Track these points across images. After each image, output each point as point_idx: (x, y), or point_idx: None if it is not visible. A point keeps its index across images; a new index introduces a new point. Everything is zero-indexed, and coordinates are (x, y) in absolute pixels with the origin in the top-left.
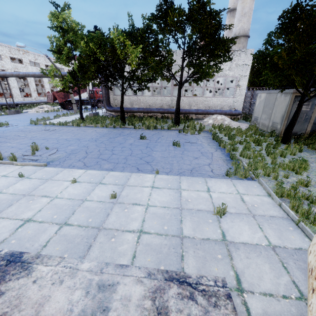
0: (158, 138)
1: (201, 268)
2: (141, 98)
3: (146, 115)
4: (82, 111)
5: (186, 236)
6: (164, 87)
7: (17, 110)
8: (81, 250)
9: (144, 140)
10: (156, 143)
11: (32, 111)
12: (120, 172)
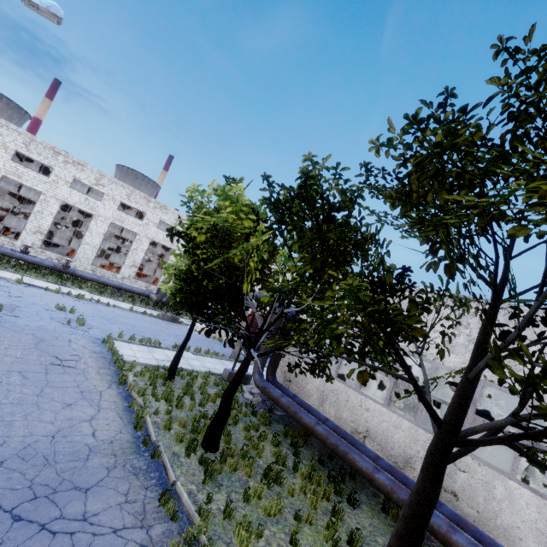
0: None
1: None
2: (352, 397)
3: None
4: (179, 357)
5: None
6: (436, 399)
7: (176, 317)
8: None
9: None
10: None
11: (198, 327)
12: None
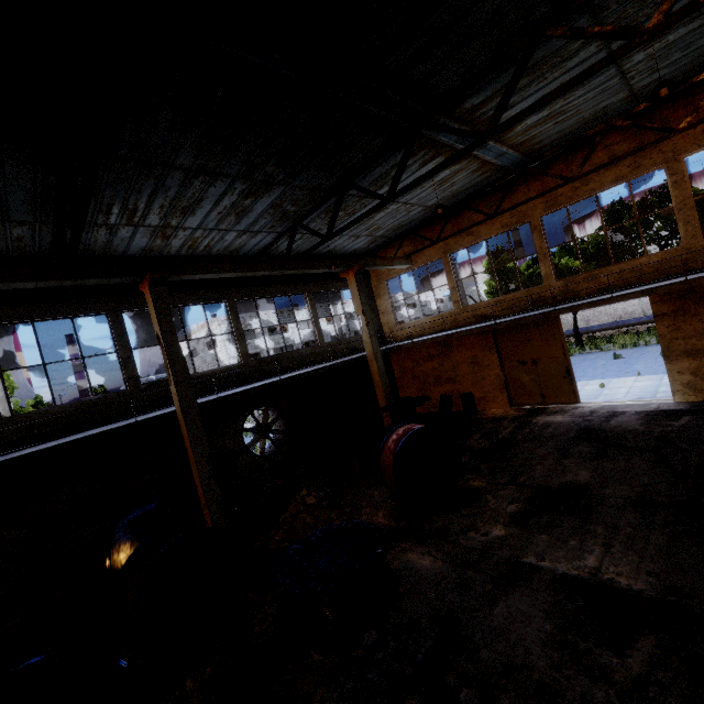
0: (641, 355)
1: (667, 395)
2: (602, 310)
3: (616, 332)
4: None
5: (660, 391)
6: None
7: None
8: (592, 399)
9: (620, 359)
10: (637, 359)
11: None
12: (600, 380)
